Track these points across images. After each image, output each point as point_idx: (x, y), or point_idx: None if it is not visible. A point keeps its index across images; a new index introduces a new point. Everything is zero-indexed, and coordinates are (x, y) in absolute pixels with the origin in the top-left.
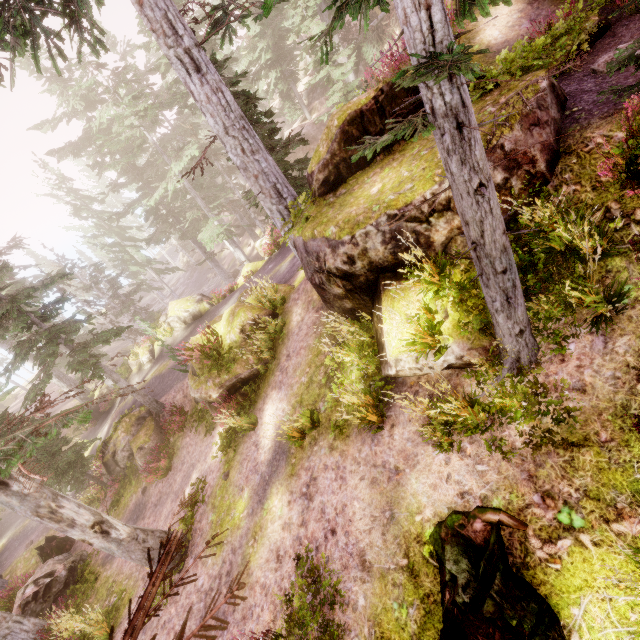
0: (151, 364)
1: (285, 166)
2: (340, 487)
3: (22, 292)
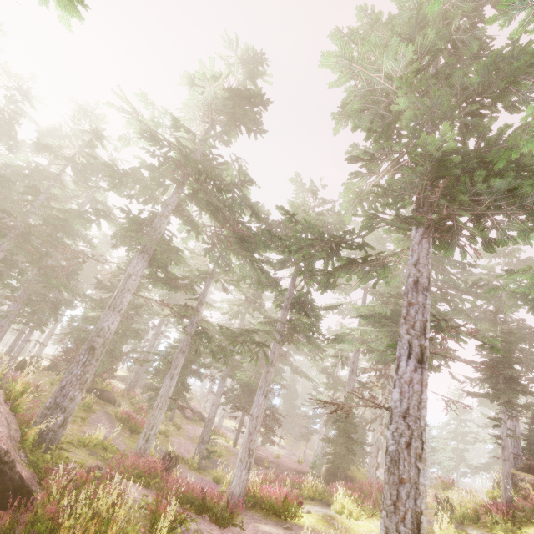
0: None
1: None
2: None
3: None
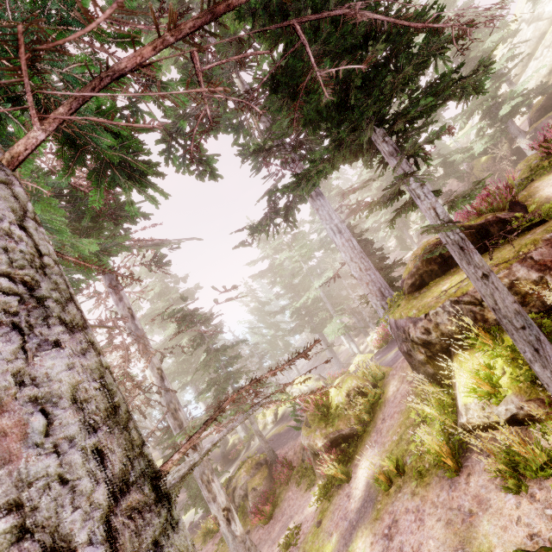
0: (273, 425)
1: (390, 279)
2: (417, 526)
3: (222, 347)
